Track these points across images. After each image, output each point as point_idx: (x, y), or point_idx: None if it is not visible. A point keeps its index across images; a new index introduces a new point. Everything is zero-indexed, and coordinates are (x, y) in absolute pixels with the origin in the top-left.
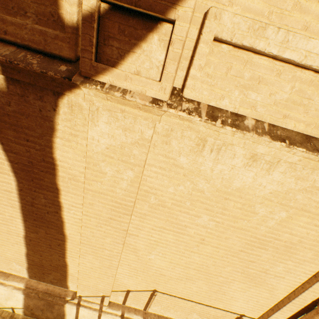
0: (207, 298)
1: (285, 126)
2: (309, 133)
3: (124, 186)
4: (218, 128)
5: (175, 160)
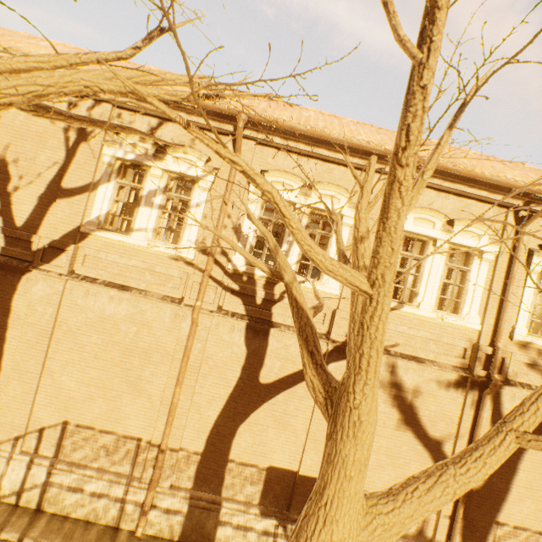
0: (108, 421)
1: (116, 282)
2: (126, 284)
3: (48, 318)
4: (92, 285)
5: (76, 302)
